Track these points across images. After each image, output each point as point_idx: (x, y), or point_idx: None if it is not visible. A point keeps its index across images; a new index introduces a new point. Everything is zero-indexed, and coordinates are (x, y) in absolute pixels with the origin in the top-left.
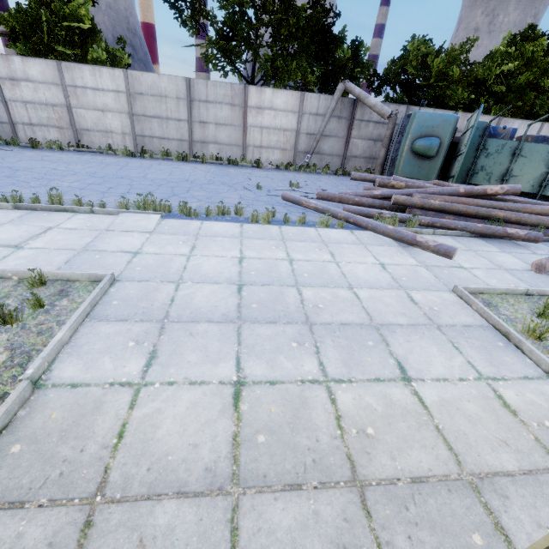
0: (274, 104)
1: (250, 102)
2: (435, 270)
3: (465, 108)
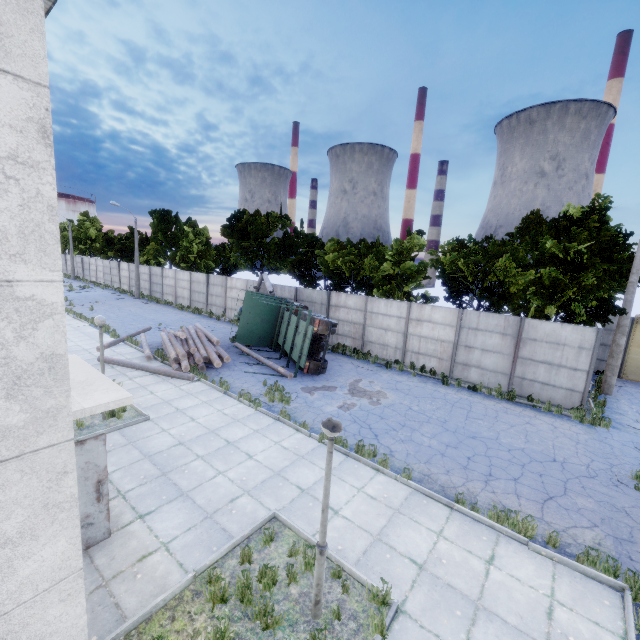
0: (237, 286)
1: (228, 285)
2: (81, 350)
3: (371, 288)
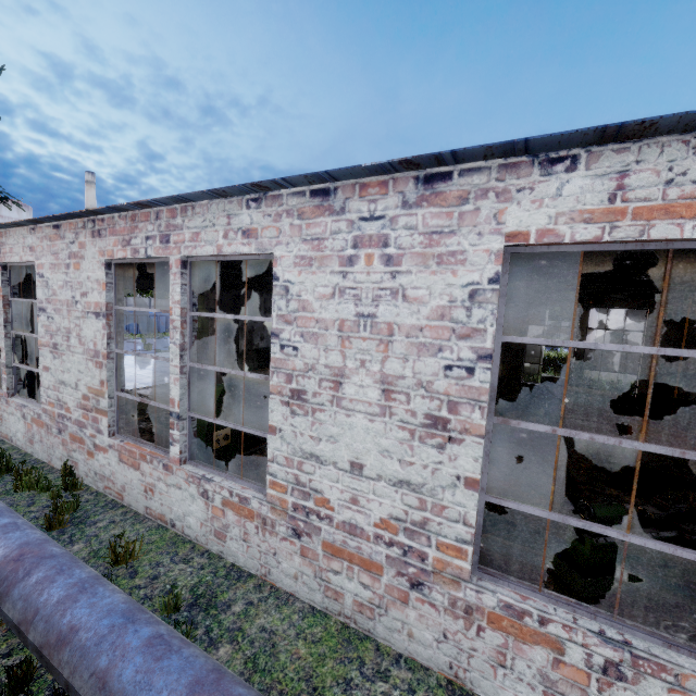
0: None
1: None
2: None
3: None
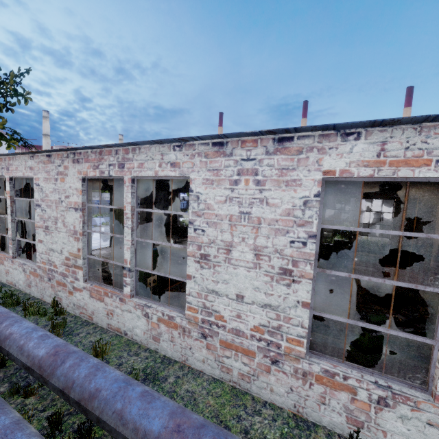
0: None
1: None
2: None
3: None
